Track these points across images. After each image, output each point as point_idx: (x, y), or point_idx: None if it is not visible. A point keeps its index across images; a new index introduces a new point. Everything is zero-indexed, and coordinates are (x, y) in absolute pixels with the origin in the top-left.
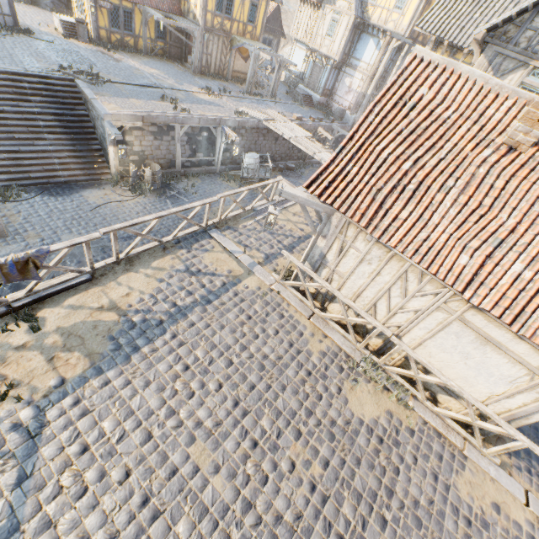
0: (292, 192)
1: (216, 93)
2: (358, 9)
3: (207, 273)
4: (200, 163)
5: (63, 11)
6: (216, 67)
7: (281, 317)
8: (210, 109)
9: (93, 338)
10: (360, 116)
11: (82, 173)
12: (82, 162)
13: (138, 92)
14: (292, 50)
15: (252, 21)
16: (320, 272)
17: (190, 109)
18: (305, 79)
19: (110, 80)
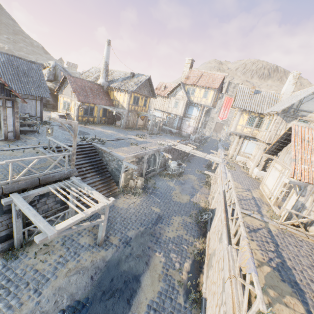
0: (293, 180)
1: (141, 136)
2: (188, 98)
3: (257, 229)
4: (150, 171)
5: (46, 109)
6: (131, 125)
7: (301, 241)
8: (150, 145)
9: (279, 284)
10: (197, 135)
11: (106, 192)
12: (104, 185)
13: (119, 143)
14: (153, 112)
15: (145, 105)
16: (301, 212)
17: (145, 147)
18: (165, 124)
19: (105, 140)
